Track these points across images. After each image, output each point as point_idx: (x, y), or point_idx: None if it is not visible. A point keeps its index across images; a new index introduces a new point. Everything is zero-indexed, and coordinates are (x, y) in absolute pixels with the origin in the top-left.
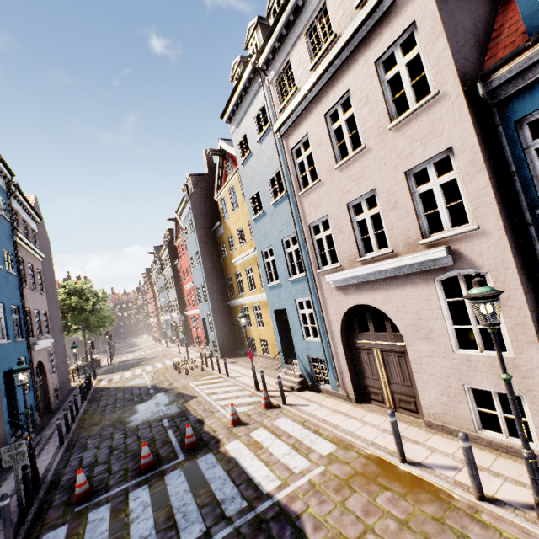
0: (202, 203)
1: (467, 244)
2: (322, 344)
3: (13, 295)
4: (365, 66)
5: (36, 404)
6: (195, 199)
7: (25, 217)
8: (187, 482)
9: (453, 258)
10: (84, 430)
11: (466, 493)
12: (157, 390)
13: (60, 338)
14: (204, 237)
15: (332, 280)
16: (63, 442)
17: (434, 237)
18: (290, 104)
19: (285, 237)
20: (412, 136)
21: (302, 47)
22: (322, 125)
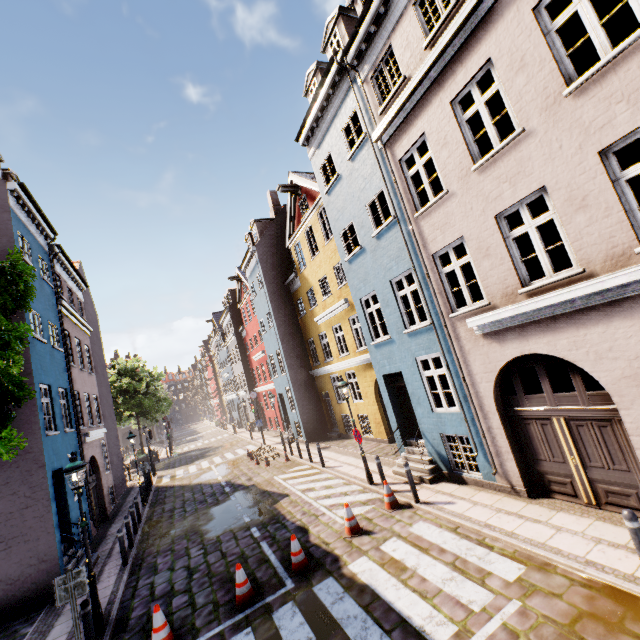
0: (271, 253)
1: None
2: (465, 416)
3: (59, 375)
4: (517, 18)
5: (90, 511)
6: (263, 248)
7: (70, 284)
8: (307, 624)
9: None
10: (151, 544)
11: None
12: (233, 487)
13: (112, 428)
14: (276, 293)
15: (478, 324)
16: (127, 562)
17: None
18: (397, 99)
19: (396, 276)
20: (609, 96)
21: (410, 22)
22: (448, 116)
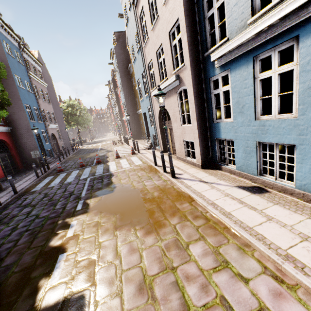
0: (121, 52)
1: (183, 74)
2: (154, 128)
3: (33, 102)
4: None
5: (53, 149)
6: (117, 49)
7: (33, 63)
8: (91, 169)
9: (180, 81)
10: (69, 159)
11: (163, 171)
12: (101, 149)
13: (63, 126)
14: (123, 74)
15: (153, 95)
16: (61, 161)
17: (175, 70)
18: None
19: (142, 72)
20: (169, 9)
21: None
22: None
